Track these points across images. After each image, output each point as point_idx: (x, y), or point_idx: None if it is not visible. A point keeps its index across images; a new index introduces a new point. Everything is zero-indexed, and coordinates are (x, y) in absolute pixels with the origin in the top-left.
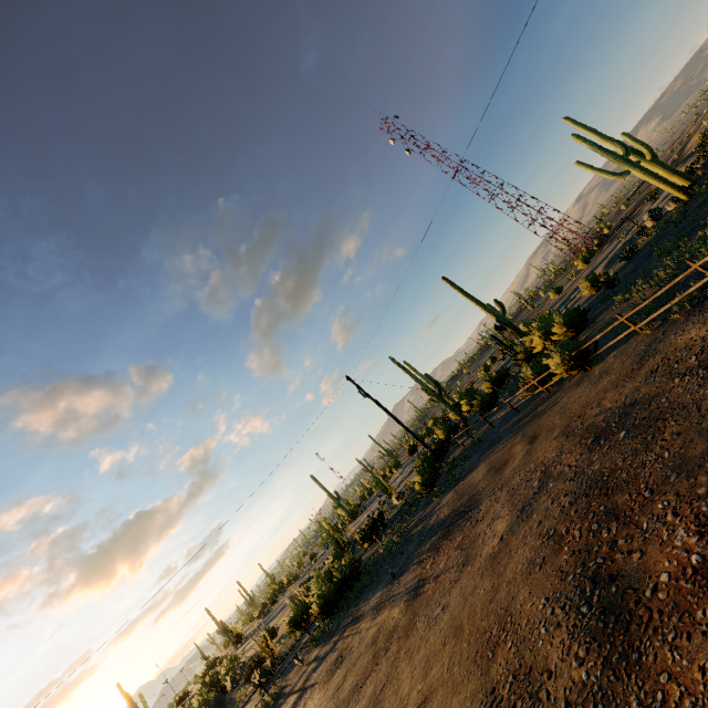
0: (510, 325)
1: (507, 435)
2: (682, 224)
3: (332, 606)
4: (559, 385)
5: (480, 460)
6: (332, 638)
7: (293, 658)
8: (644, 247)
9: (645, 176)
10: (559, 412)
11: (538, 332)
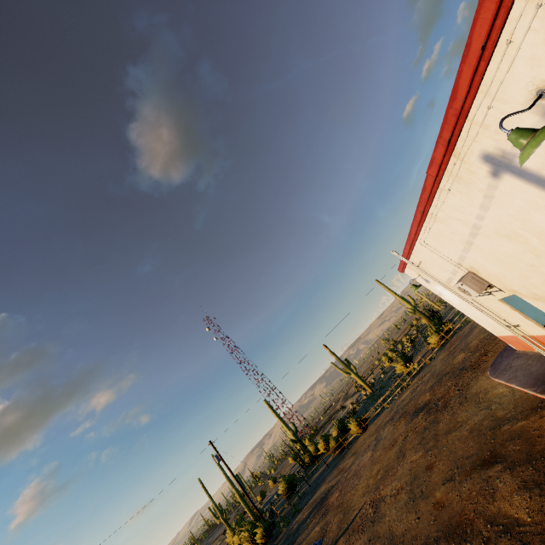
0: (299, 440)
1: (329, 473)
2: (374, 397)
3: None
4: (351, 445)
5: (315, 492)
6: None
7: None
8: (359, 410)
9: (357, 377)
10: (362, 441)
11: (321, 440)
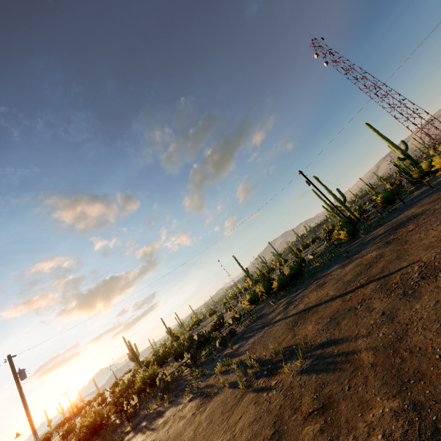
0: (410, 158)
1: (427, 196)
2: None
3: (287, 285)
4: None
5: (403, 212)
6: (297, 291)
7: (265, 304)
8: None
9: None
10: None
11: (438, 156)
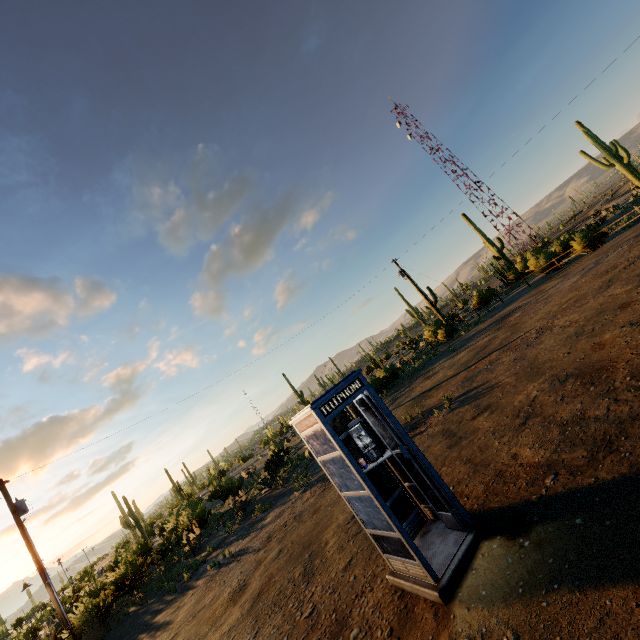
0: (505, 257)
1: (526, 293)
2: None
3: (382, 389)
4: (568, 265)
5: (504, 308)
6: (399, 390)
7: None
8: (610, 219)
9: (624, 170)
10: (582, 262)
11: (533, 257)
